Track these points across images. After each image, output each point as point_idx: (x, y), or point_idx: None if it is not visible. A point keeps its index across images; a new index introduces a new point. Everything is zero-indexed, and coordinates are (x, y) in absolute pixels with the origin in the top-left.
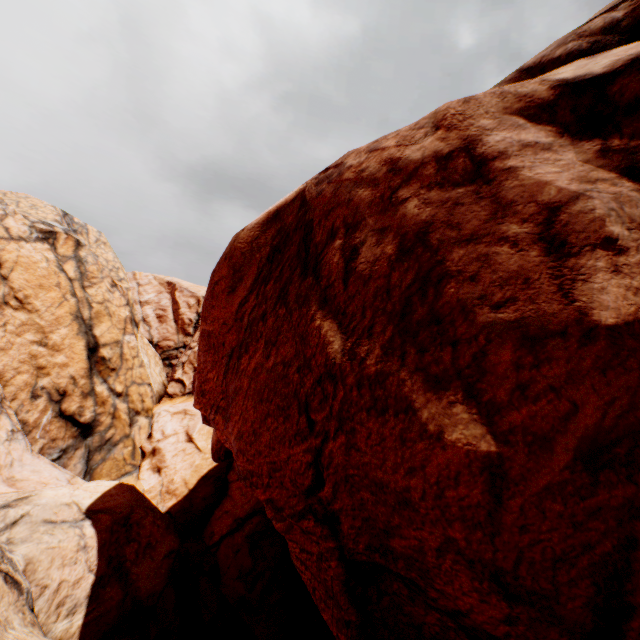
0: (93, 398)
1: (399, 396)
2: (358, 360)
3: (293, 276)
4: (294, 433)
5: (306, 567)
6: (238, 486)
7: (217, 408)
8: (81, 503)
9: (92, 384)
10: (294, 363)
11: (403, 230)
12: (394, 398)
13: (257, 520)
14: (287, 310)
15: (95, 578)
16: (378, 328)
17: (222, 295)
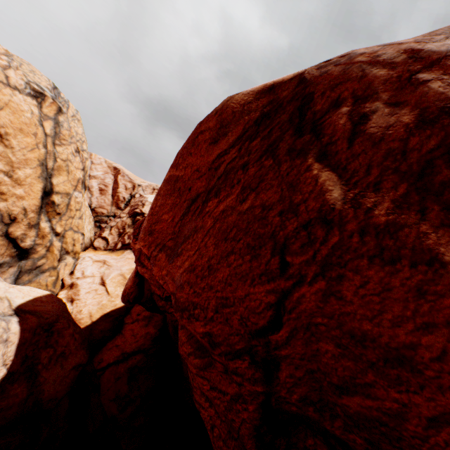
0: (36, 230)
1: (419, 248)
2: (363, 209)
3: (284, 136)
4: (260, 272)
5: (211, 405)
6: (131, 328)
7: (162, 247)
8: (13, 300)
9: (39, 219)
10: (276, 207)
11: (423, 105)
12: (411, 249)
13: (140, 357)
14: (274, 161)
15: (6, 373)
16: (387, 184)
17: (203, 144)
